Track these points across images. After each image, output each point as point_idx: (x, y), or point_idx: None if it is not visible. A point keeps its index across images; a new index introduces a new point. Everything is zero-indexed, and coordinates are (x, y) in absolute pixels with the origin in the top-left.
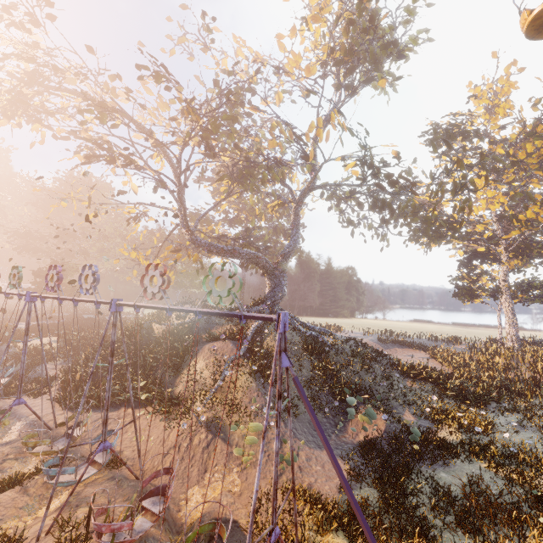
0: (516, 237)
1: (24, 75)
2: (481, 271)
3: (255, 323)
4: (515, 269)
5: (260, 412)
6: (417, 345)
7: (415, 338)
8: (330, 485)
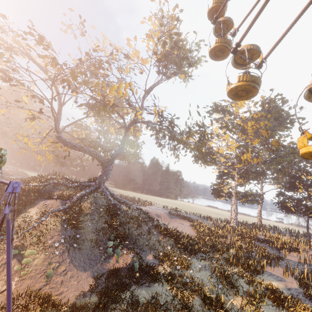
0: (243, 167)
1: None
2: (226, 182)
3: (82, 192)
4: (241, 184)
5: (54, 245)
6: (188, 218)
7: (190, 215)
8: (74, 294)
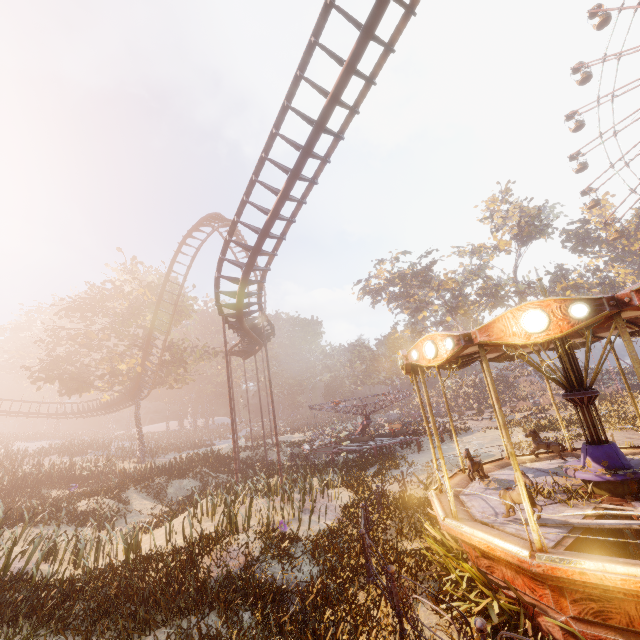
0: None
1: (386, 283)
2: None
3: (529, 368)
4: None
5: None
6: None
7: None
8: None
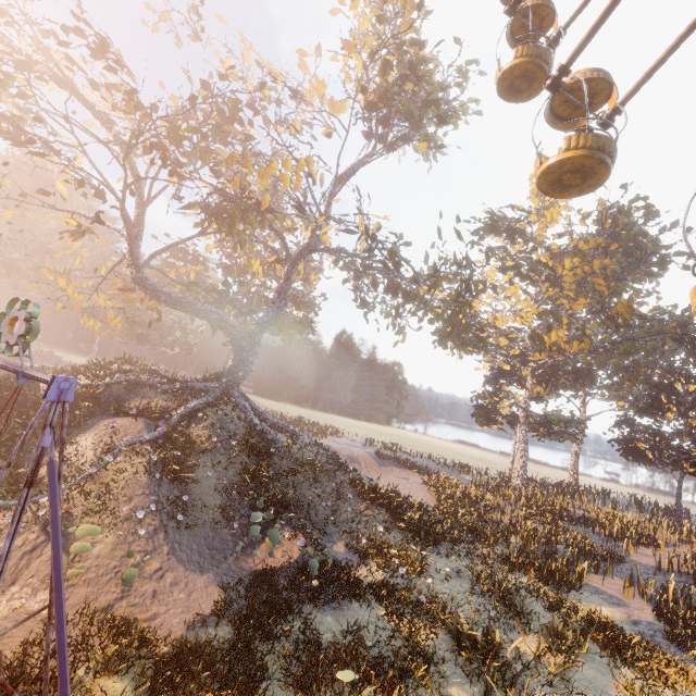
0: (546, 361)
1: None
2: (506, 392)
3: (193, 403)
4: (539, 397)
5: (134, 516)
6: (418, 467)
7: (422, 459)
8: (182, 619)
